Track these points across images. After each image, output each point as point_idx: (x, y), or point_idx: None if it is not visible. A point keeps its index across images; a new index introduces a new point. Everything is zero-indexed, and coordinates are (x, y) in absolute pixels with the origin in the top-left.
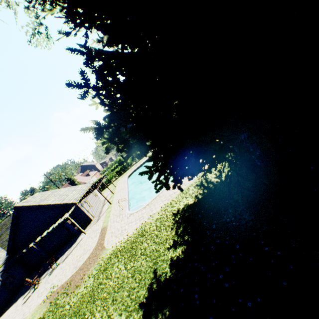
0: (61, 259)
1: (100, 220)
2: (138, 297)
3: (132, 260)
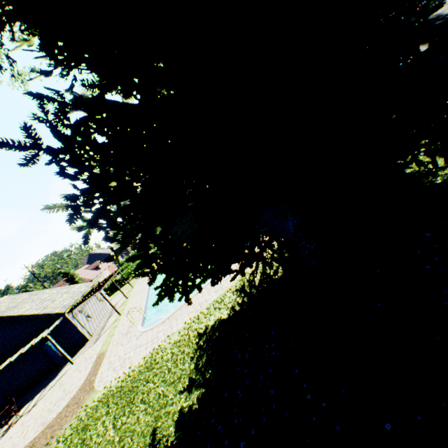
0: (27, 407)
1: (100, 340)
2: None
3: (127, 412)
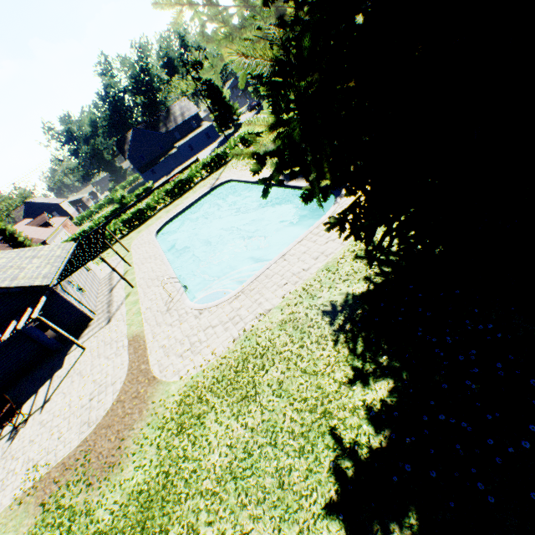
0: (32, 404)
1: (117, 319)
2: (313, 491)
3: (253, 407)
